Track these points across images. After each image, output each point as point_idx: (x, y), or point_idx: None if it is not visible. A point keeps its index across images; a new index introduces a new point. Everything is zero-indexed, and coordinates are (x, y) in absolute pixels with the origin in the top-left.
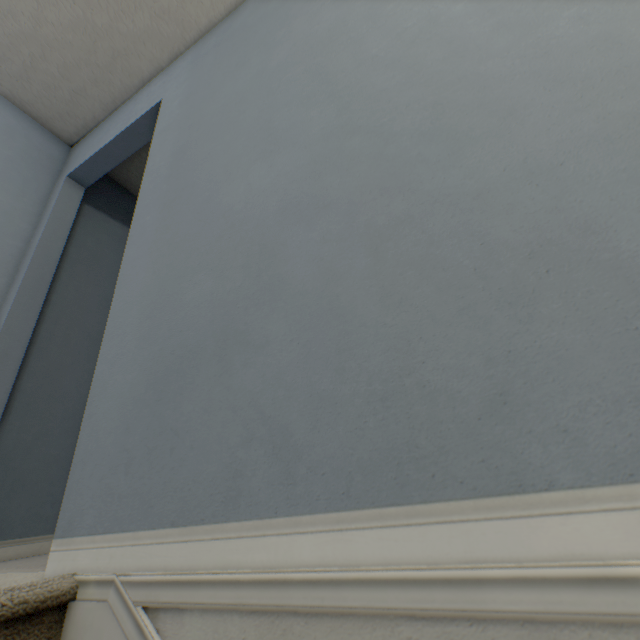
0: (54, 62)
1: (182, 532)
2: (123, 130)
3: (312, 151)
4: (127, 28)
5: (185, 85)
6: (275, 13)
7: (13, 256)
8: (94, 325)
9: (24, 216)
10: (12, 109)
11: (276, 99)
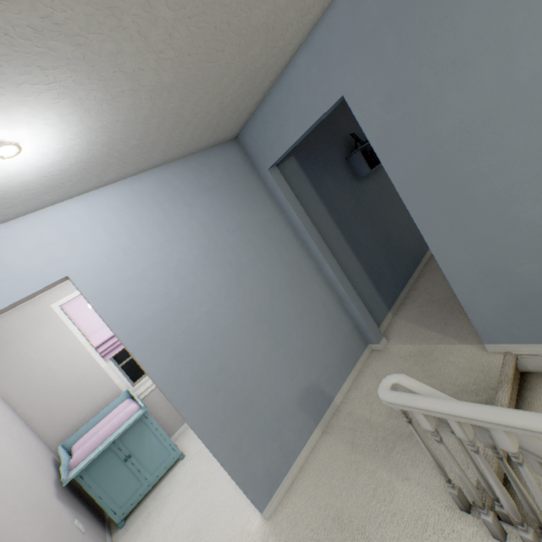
0: (229, 112)
1: None
2: (307, 129)
3: None
4: (277, 48)
5: (370, 81)
6: None
7: (295, 236)
8: (333, 233)
9: (276, 212)
10: (210, 154)
11: None
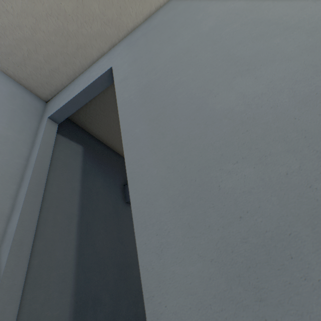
0: (41, 53)
1: None
2: (86, 87)
3: (300, 60)
4: (87, 31)
5: (128, 56)
6: (185, 10)
7: (18, 169)
8: (69, 208)
9: (24, 143)
10: (13, 83)
11: (224, 43)
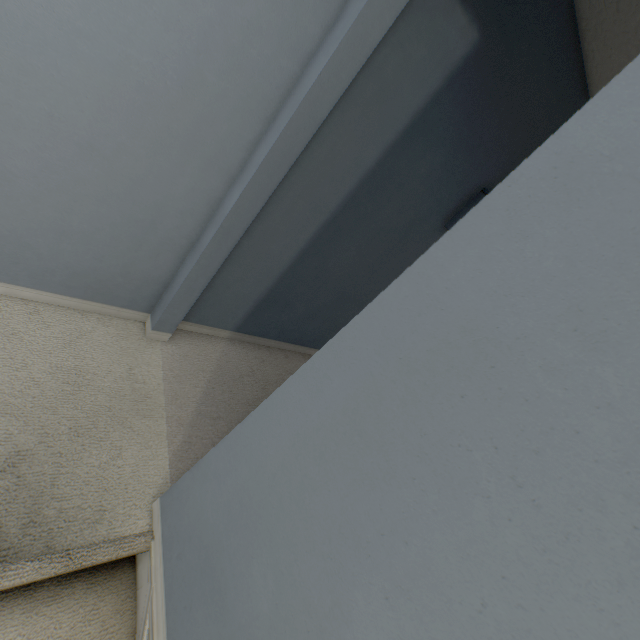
0: None
1: (166, 638)
2: None
3: None
4: None
5: None
6: None
7: (279, 89)
8: (326, 196)
9: (320, 4)
10: None
11: None
